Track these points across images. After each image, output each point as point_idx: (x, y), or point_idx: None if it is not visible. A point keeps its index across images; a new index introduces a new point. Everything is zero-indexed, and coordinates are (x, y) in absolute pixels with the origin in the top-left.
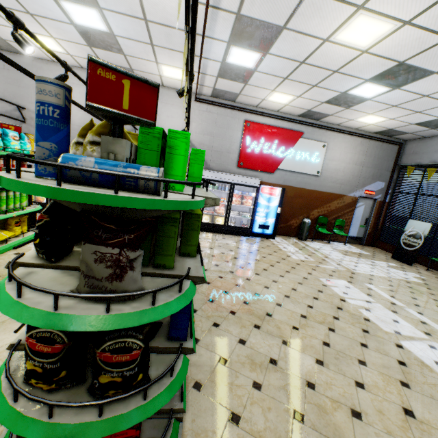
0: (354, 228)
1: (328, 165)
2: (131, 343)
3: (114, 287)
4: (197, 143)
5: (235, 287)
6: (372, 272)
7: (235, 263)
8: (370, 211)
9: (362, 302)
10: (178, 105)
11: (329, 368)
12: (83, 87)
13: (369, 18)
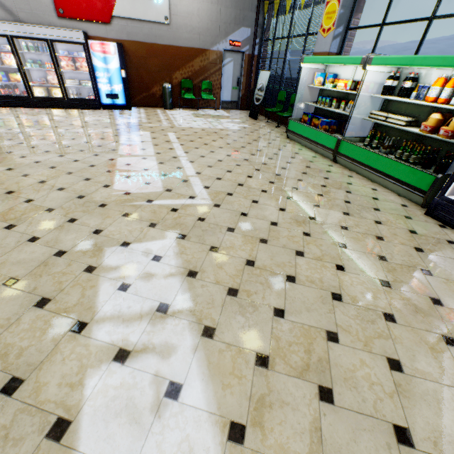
0: (227, 91)
1: (178, 8)
2: None
3: None
4: None
5: (3, 141)
6: (198, 126)
7: (37, 128)
8: (241, 68)
9: (135, 142)
10: None
11: (13, 171)
12: None
13: None
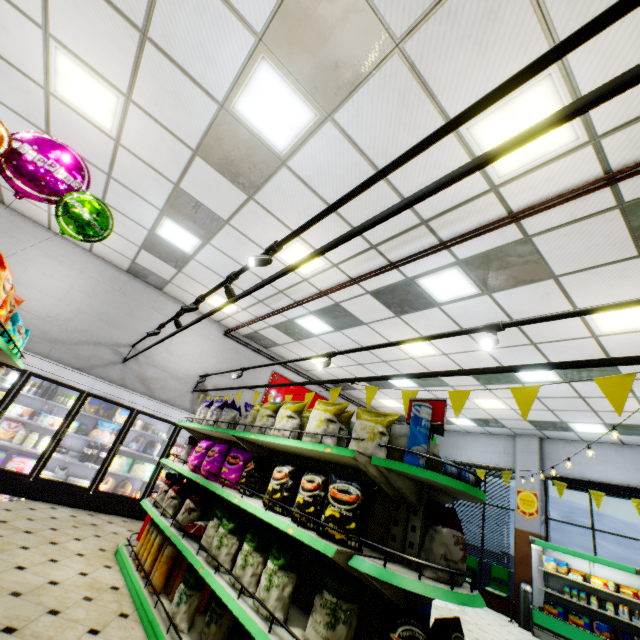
0: None
1: None
2: (460, 637)
3: (464, 568)
4: (211, 384)
5: None
6: None
7: None
8: None
9: None
10: (202, 332)
11: None
12: (75, 271)
13: (425, 343)
